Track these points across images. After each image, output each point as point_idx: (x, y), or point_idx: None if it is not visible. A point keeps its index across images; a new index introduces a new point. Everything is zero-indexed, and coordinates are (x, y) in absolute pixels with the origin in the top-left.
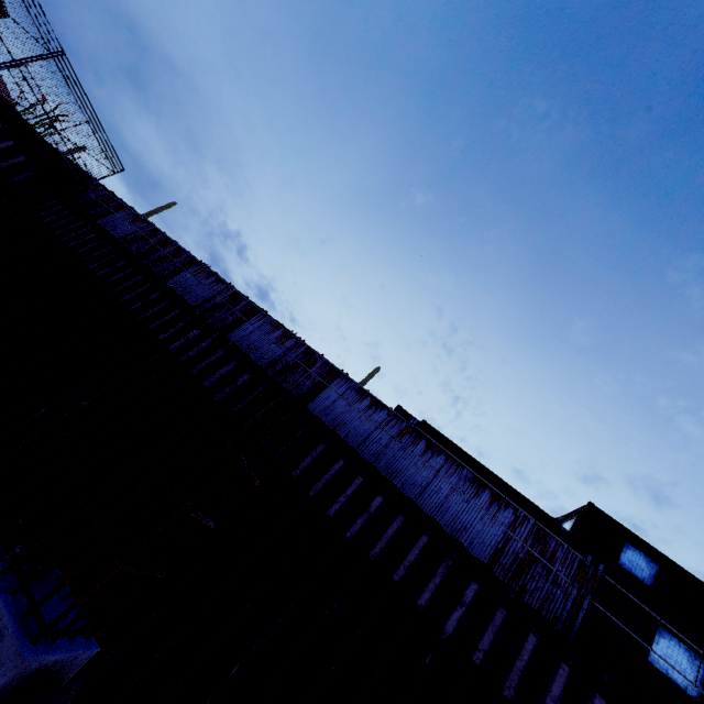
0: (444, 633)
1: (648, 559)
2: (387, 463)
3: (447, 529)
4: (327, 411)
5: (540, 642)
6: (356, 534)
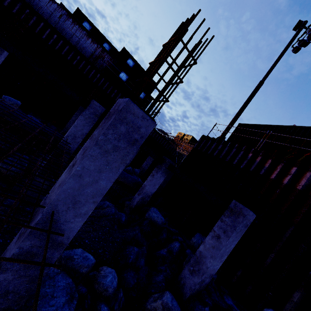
0: (73, 64)
1: (133, 62)
2: (60, 26)
3: (79, 48)
4: (33, 0)
5: (91, 67)
6: (51, 44)
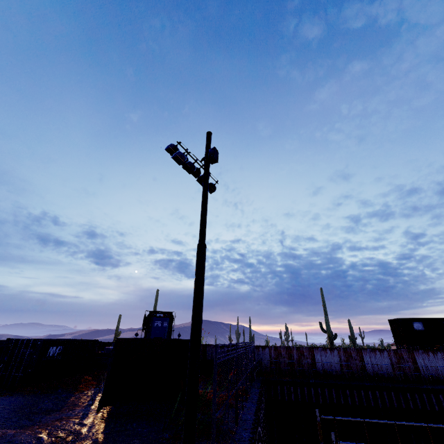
0: None
1: None
2: None
3: None
4: (427, 368)
5: None
6: None
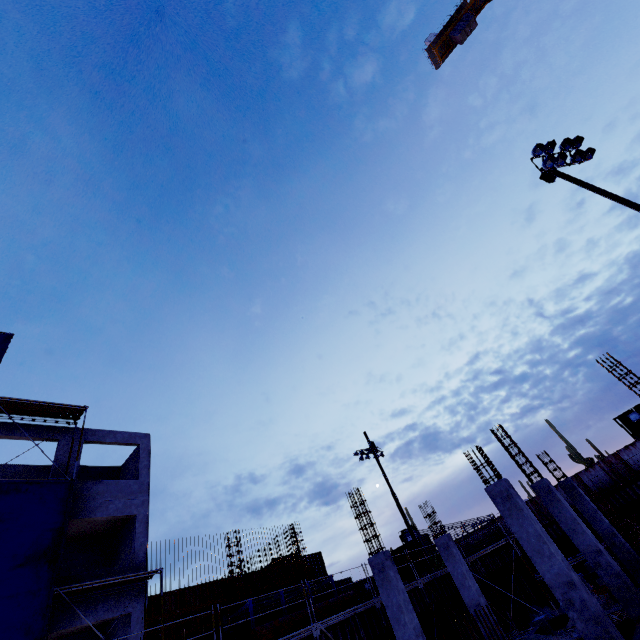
0: None
1: None
2: None
3: None
4: (635, 462)
5: None
6: None
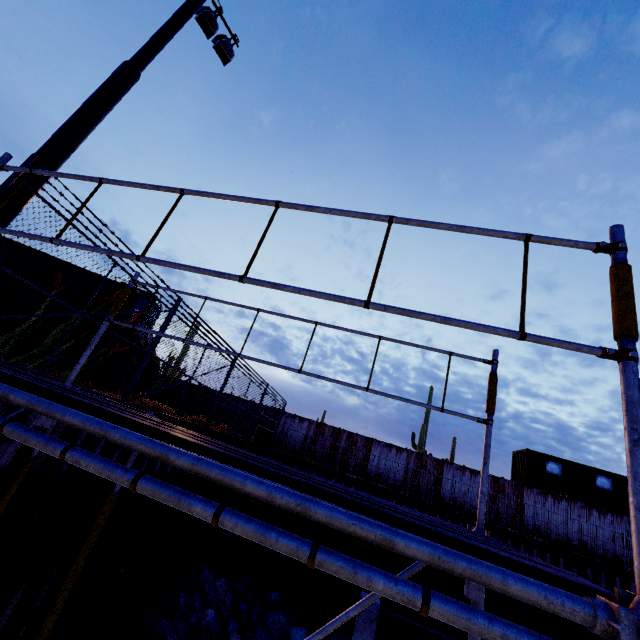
0: None
1: None
2: (587, 533)
3: None
4: (535, 517)
5: None
6: None
